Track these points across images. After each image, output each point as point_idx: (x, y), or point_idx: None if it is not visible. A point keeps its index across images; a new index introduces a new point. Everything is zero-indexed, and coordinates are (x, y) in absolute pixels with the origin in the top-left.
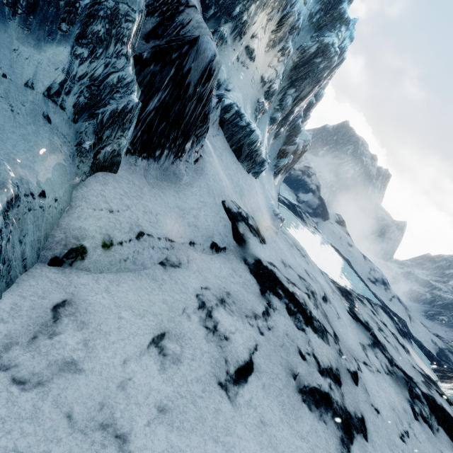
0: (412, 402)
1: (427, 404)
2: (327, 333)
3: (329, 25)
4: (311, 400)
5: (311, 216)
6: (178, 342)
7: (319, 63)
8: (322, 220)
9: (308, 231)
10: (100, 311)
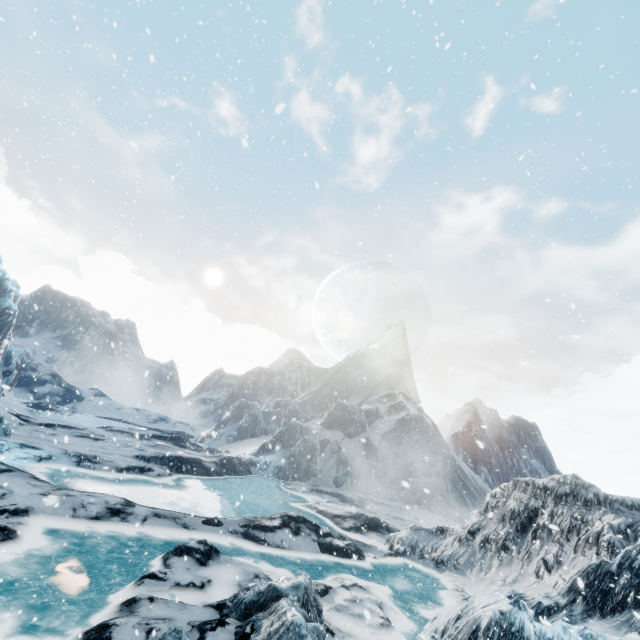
0: (141, 438)
1: (150, 436)
2: (85, 430)
3: (1, 295)
4: (81, 437)
5: (64, 405)
6: (35, 433)
7: (8, 318)
8: (78, 402)
9: (65, 416)
10: (15, 432)
